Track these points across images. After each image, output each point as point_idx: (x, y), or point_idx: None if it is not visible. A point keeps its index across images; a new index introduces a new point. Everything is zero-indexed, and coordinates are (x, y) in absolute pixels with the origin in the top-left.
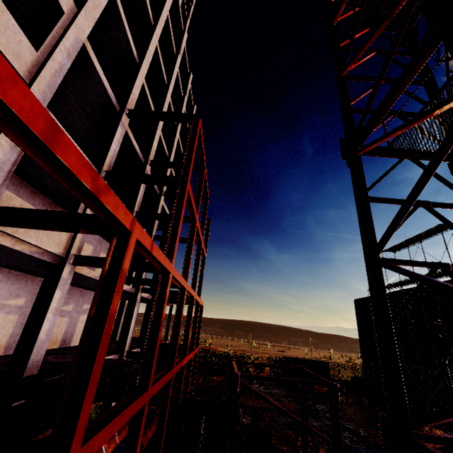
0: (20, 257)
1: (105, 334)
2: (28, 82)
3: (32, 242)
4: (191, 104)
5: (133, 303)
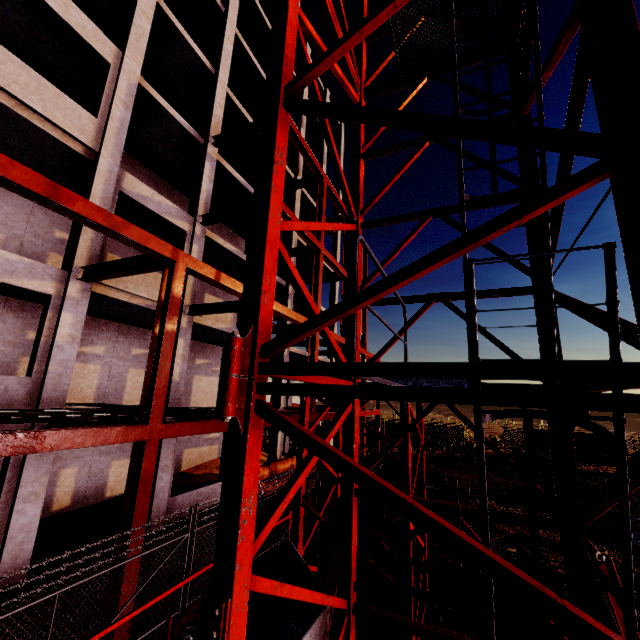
0: (146, 313)
1: (165, 345)
2: (98, 151)
3: (144, 296)
4: (321, 91)
5: (281, 358)
